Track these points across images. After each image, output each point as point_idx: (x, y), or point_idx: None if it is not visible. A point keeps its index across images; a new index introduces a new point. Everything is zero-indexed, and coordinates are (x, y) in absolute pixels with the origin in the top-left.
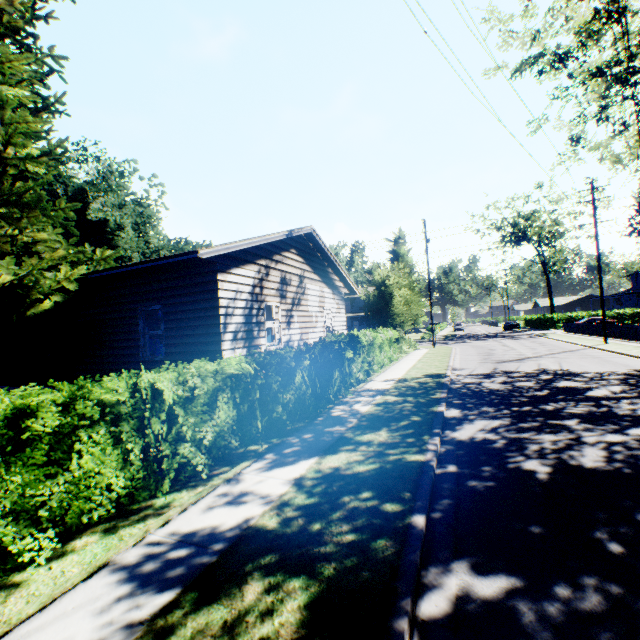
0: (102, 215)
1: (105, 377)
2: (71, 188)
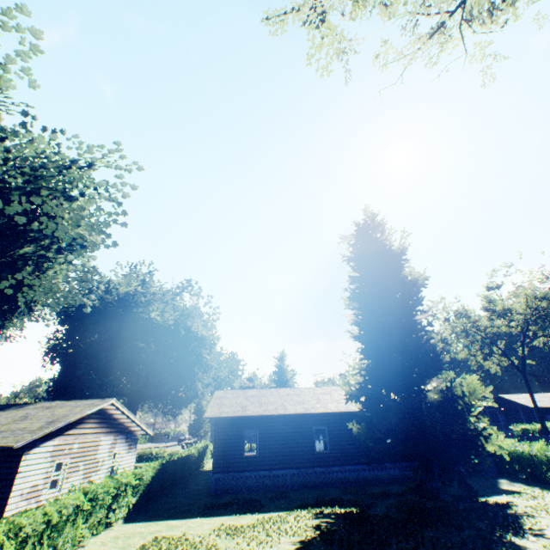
0: (206, 333)
1: (530, 445)
2: (187, 311)
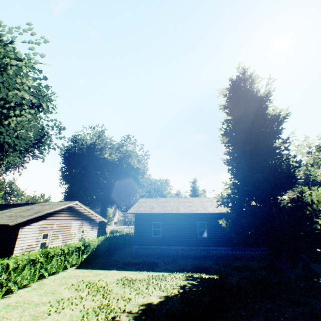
0: (139, 166)
1: None
2: (127, 153)
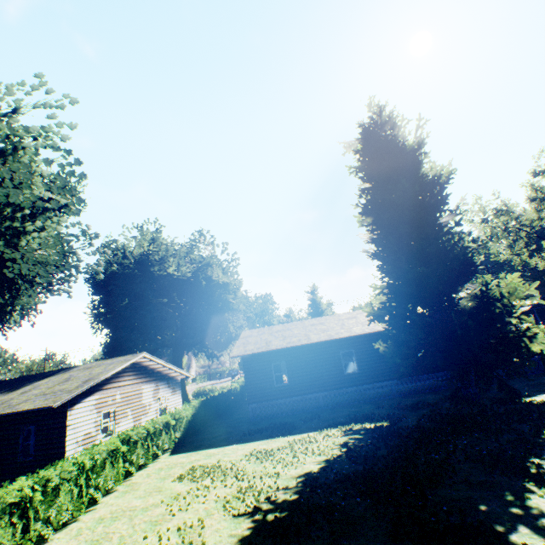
0: (227, 280)
1: None
2: (204, 261)
